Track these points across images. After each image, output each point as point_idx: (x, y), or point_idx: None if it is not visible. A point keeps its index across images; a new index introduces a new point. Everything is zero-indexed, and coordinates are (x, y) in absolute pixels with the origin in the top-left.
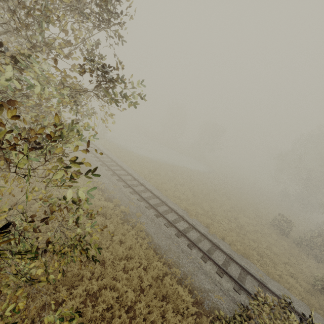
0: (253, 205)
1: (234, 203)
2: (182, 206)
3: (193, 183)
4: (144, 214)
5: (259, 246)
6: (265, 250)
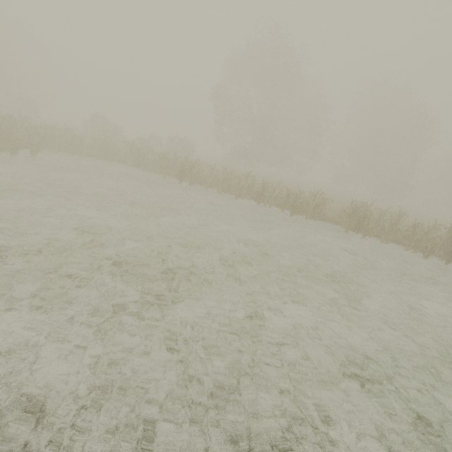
0: None
1: None
2: None
3: None
4: None
5: None
6: None
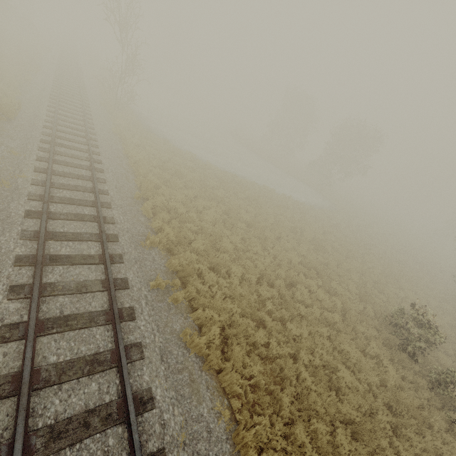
0: (374, 277)
1: (323, 260)
2: (153, 224)
3: (249, 206)
4: (4, 204)
5: (300, 355)
6: (297, 370)
